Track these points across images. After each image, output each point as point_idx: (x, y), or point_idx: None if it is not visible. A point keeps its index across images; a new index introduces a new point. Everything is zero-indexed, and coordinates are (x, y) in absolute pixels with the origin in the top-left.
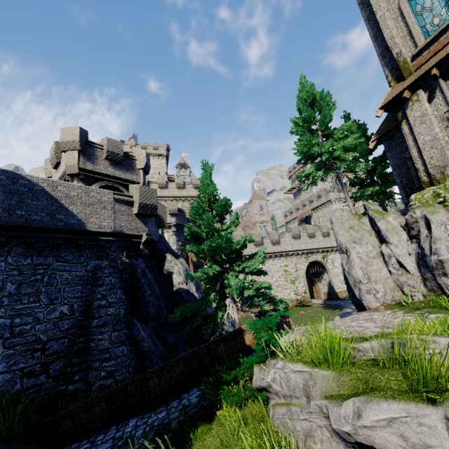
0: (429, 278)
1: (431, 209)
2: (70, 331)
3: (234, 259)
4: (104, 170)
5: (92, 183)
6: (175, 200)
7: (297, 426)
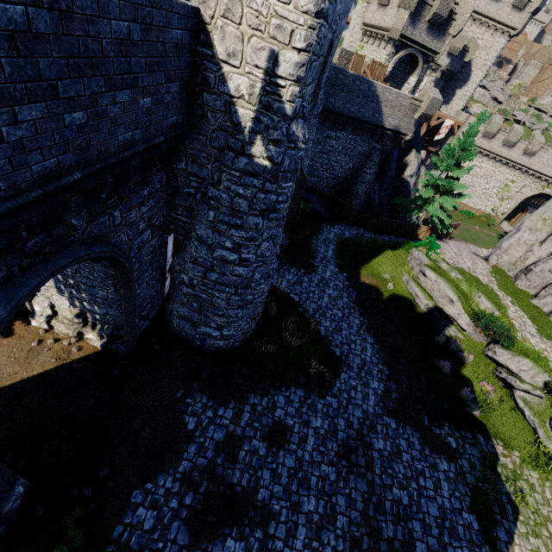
0: (522, 271)
1: None
2: (348, 176)
3: (447, 193)
4: (418, 35)
5: (401, 48)
6: (471, 19)
7: (413, 264)
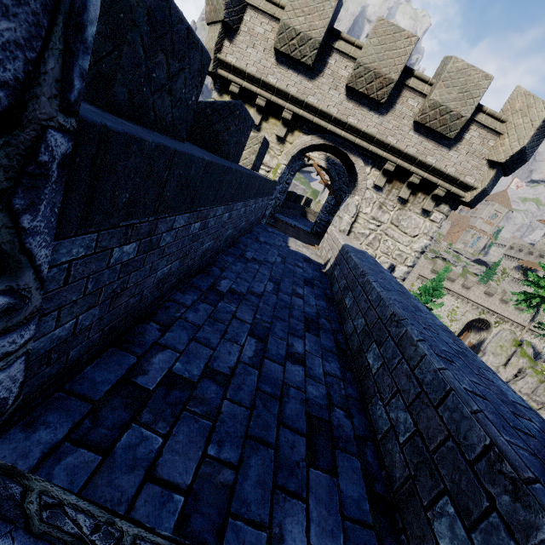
0: None
1: (533, 374)
2: None
3: None
4: None
5: None
6: None
7: None
